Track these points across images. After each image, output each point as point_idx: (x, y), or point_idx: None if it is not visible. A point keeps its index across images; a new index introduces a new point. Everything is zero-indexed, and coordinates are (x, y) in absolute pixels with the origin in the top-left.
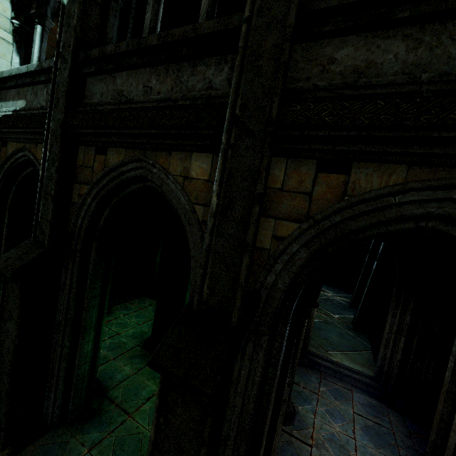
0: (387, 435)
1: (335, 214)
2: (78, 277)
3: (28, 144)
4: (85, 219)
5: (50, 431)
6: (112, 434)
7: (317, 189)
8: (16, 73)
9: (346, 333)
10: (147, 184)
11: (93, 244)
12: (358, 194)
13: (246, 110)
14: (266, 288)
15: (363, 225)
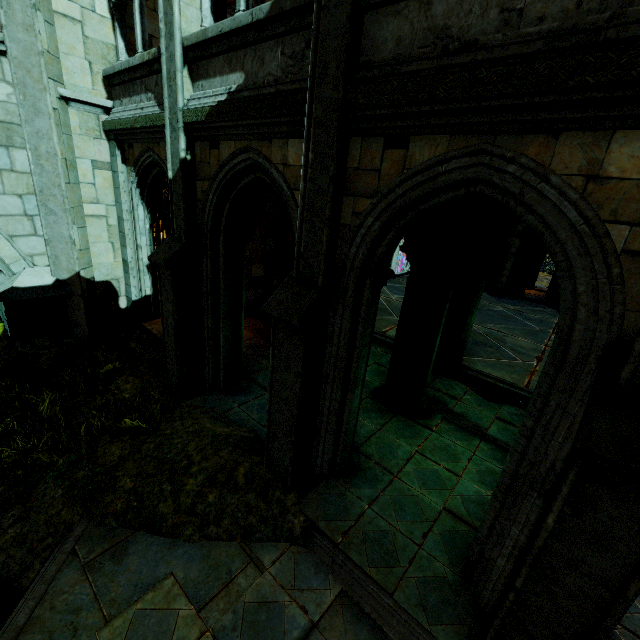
0: None
1: None
2: (350, 323)
3: (254, 143)
4: (359, 247)
5: (322, 481)
6: (385, 493)
7: None
8: (230, 28)
9: None
10: (473, 191)
11: (367, 280)
12: None
13: None
14: None
15: None
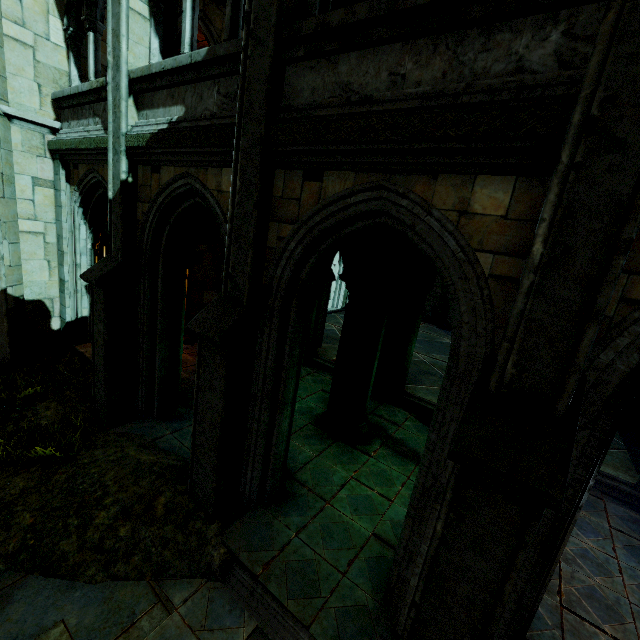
0: None
1: None
2: (277, 342)
3: (192, 169)
4: (285, 270)
5: (250, 510)
6: (314, 520)
7: None
8: (172, 66)
9: None
10: (379, 222)
11: (293, 302)
12: None
13: (612, 107)
14: (596, 369)
15: None
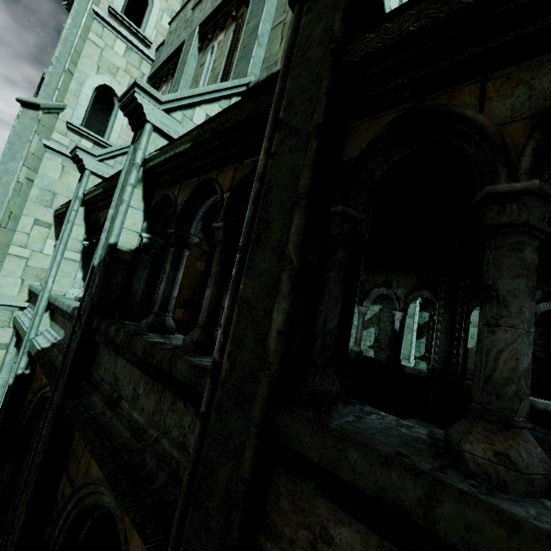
0: None
1: None
2: None
3: None
4: (63, 529)
5: None
6: None
7: None
8: (61, 307)
9: None
10: None
11: None
12: None
13: None
14: None
15: None
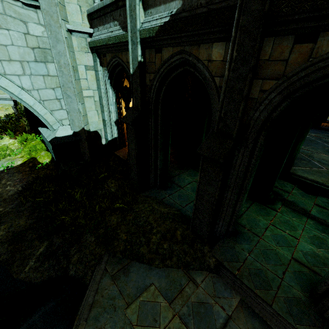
0: None
1: None
2: (248, 158)
3: (187, 47)
4: (261, 112)
5: (220, 239)
6: (256, 247)
7: None
8: None
9: None
10: None
11: (262, 132)
12: None
13: None
14: None
15: None
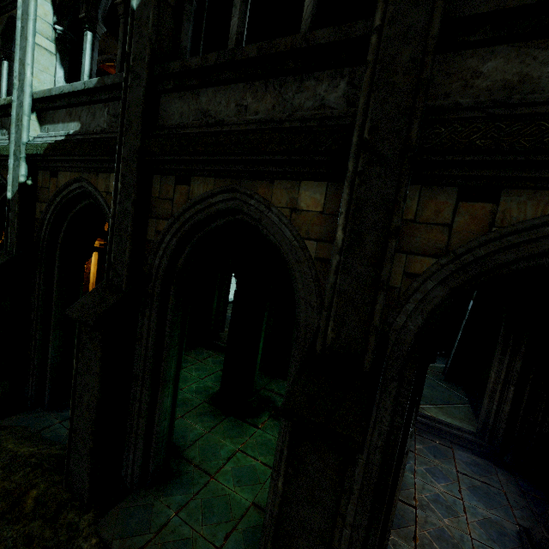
0: (498, 495)
1: (480, 247)
2: (156, 324)
3: (85, 174)
4: (163, 259)
5: (131, 493)
6: (197, 497)
7: (458, 219)
8: (69, 90)
9: (438, 385)
10: (237, 218)
11: (171, 287)
12: (508, 225)
13: (377, 133)
14: (395, 330)
15: (512, 259)
